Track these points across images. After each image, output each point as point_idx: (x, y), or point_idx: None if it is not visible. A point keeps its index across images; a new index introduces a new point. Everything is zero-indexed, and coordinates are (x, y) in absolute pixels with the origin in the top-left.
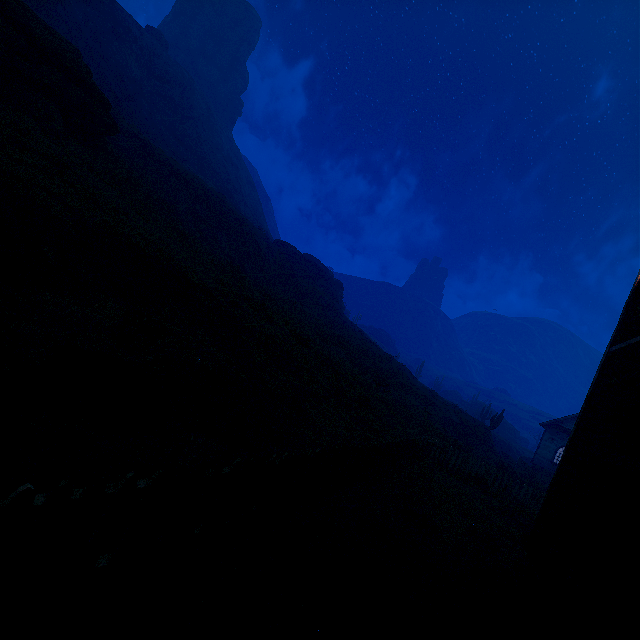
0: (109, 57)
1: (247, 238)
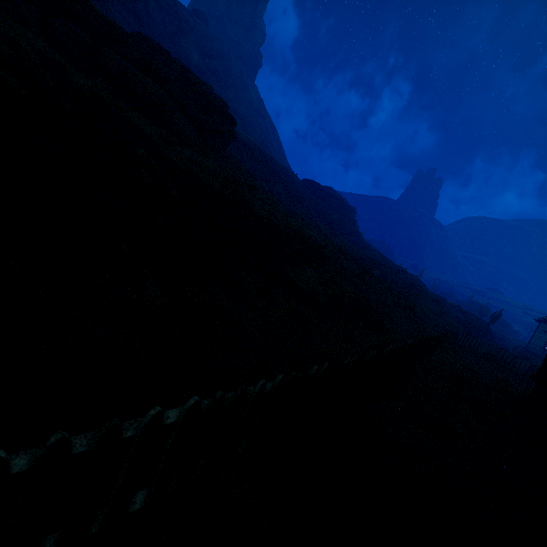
0: (181, 53)
1: (293, 186)
